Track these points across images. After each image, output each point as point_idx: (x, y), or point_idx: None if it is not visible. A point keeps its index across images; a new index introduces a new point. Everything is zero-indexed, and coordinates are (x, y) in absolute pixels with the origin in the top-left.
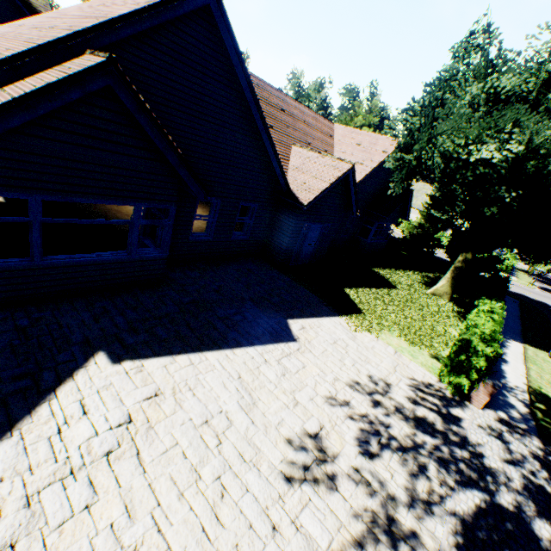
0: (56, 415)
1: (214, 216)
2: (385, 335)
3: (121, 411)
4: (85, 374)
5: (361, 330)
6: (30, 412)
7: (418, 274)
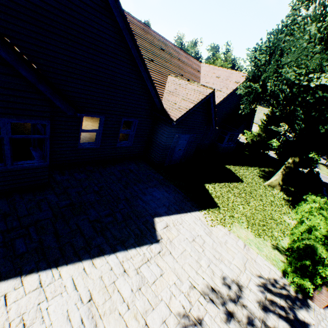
0: None
1: (100, 129)
2: (235, 227)
3: None
4: None
5: (216, 224)
6: None
7: (257, 169)
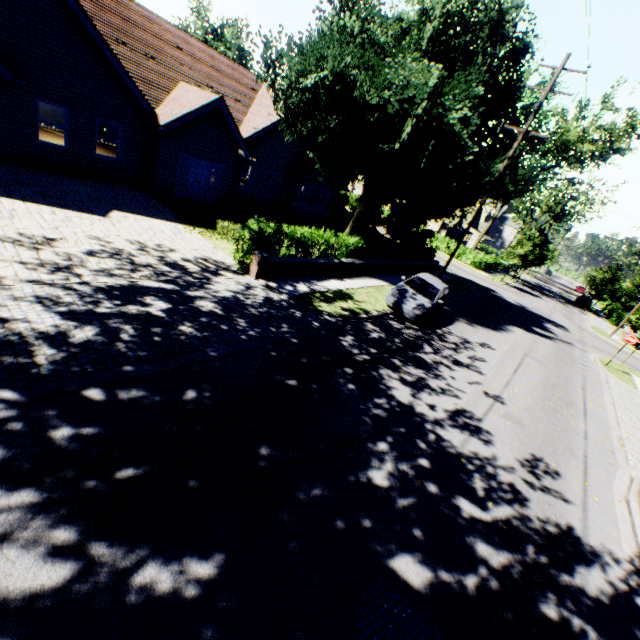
0: None
1: (66, 124)
2: (220, 242)
3: None
4: None
5: (195, 234)
6: None
7: None
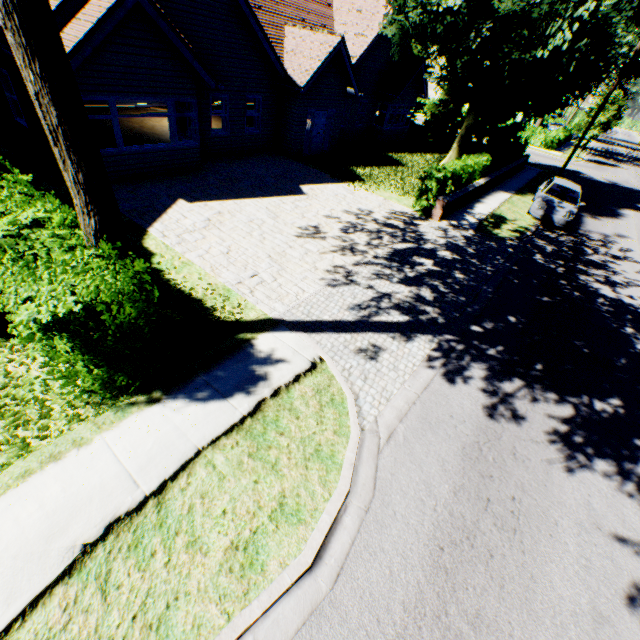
0: (173, 218)
1: (227, 111)
2: (380, 192)
3: (204, 218)
4: (178, 207)
5: (360, 190)
6: (160, 217)
7: (437, 156)
